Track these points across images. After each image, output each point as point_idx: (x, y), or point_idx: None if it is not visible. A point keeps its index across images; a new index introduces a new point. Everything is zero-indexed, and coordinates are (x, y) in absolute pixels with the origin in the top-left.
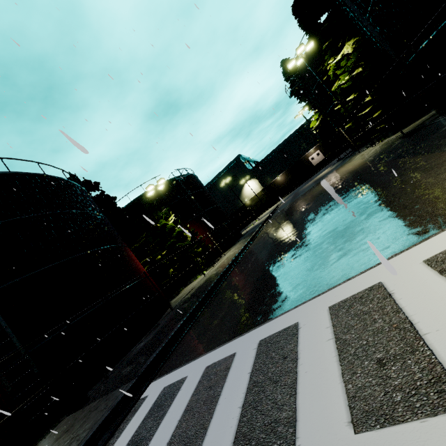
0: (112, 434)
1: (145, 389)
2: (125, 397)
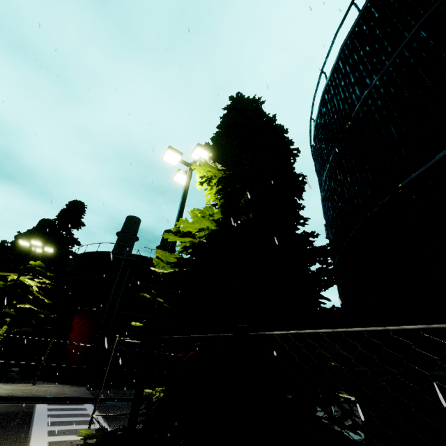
0: (69, 403)
1: (89, 403)
2: (84, 399)
